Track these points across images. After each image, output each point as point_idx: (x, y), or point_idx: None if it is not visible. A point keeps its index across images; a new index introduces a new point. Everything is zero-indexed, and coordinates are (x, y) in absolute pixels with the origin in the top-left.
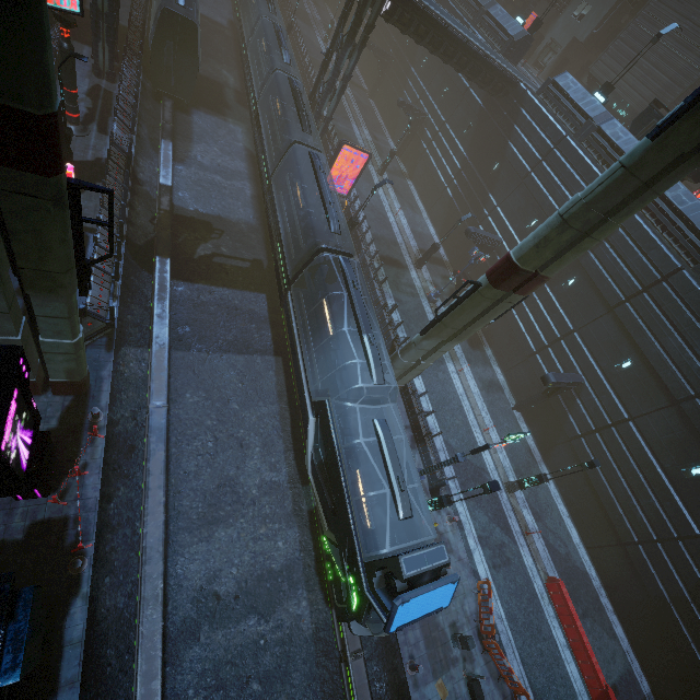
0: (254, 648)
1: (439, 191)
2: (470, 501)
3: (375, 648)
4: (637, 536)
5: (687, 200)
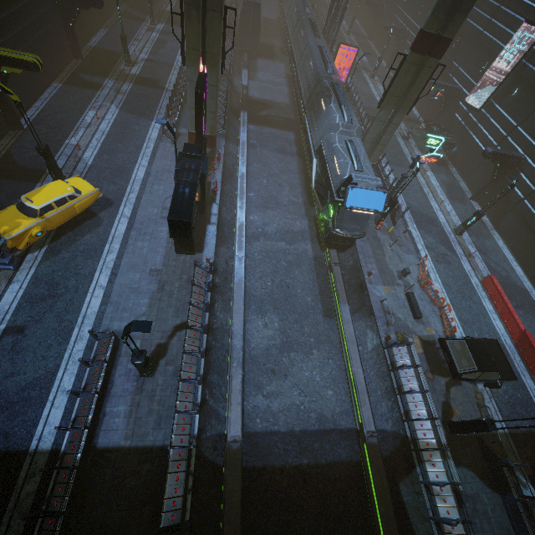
0: (284, 252)
1: None
2: (422, 230)
3: (348, 271)
4: None
5: None
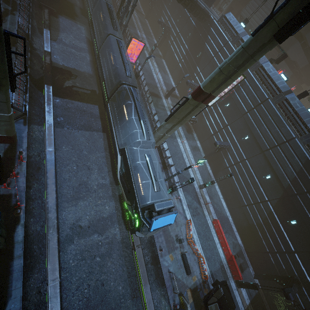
0: (97, 245)
1: (176, 65)
2: (185, 192)
3: (146, 244)
4: (246, 203)
5: (272, 71)
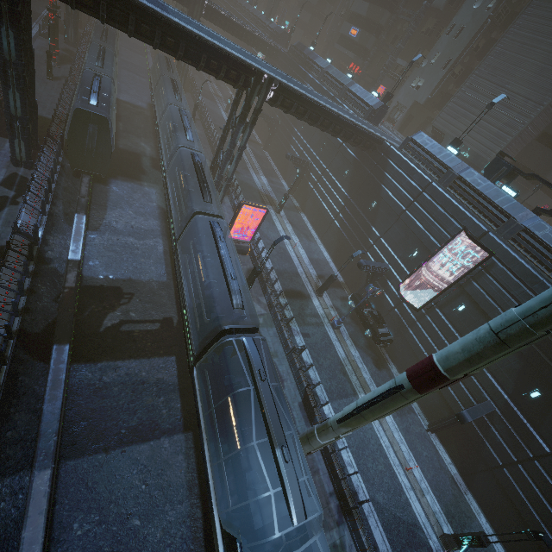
0: None
1: (328, 222)
2: None
3: None
4: None
5: None
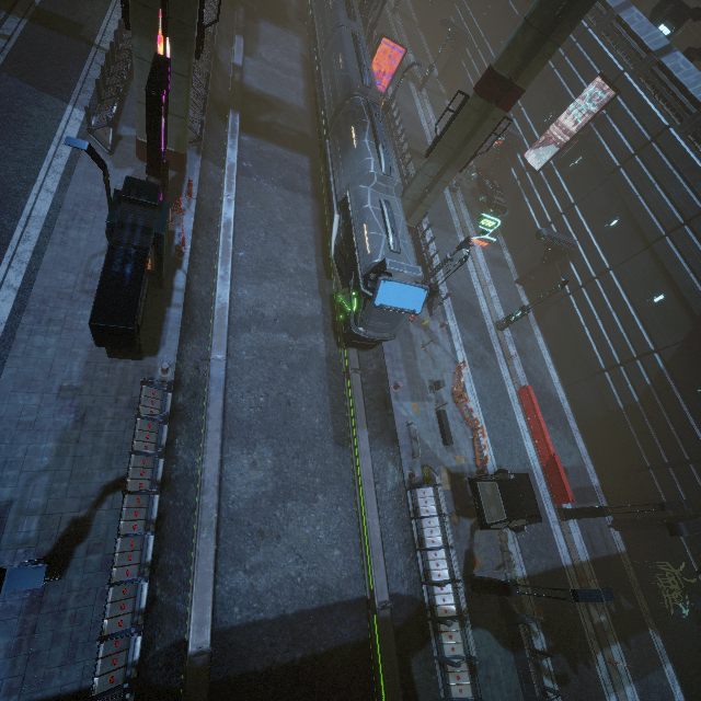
0: (285, 349)
1: None
2: (461, 323)
3: (370, 378)
4: (605, 366)
5: (683, 68)
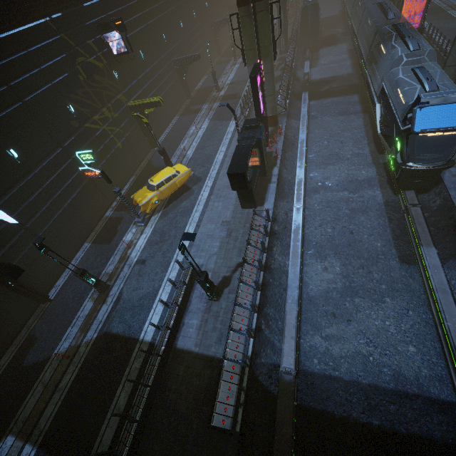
0: (346, 200)
1: None
2: None
3: (434, 212)
4: None
5: None
